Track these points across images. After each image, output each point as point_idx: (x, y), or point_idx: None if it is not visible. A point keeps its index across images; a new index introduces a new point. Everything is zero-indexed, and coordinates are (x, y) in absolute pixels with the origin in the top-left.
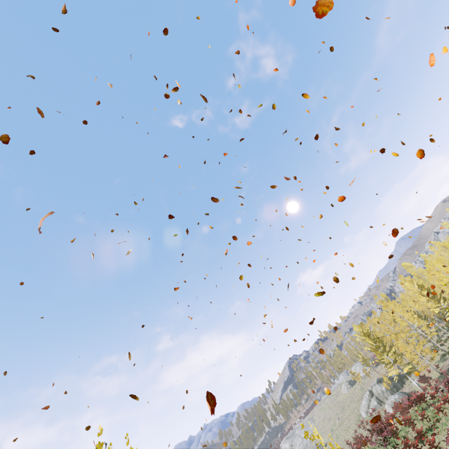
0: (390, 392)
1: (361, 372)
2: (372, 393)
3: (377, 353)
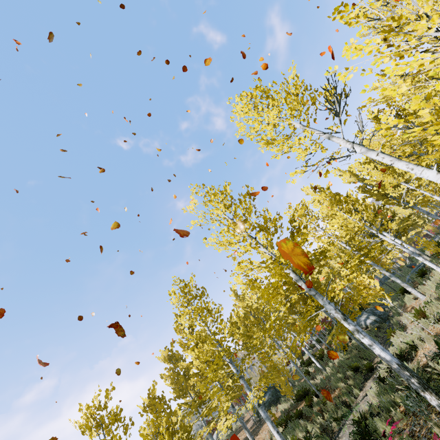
0: None
1: None
2: None
3: None
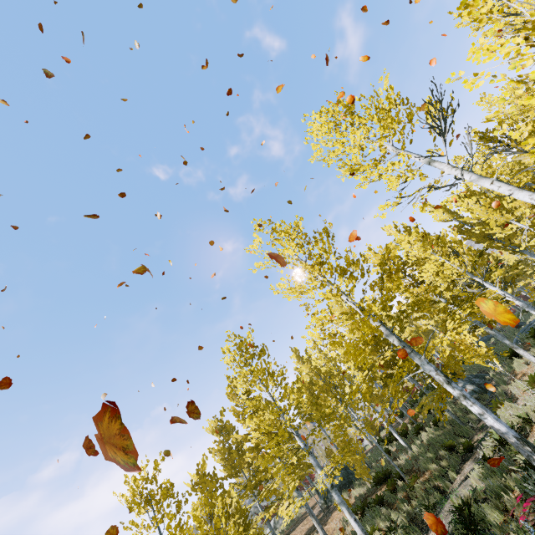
0: None
1: None
2: None
3: None
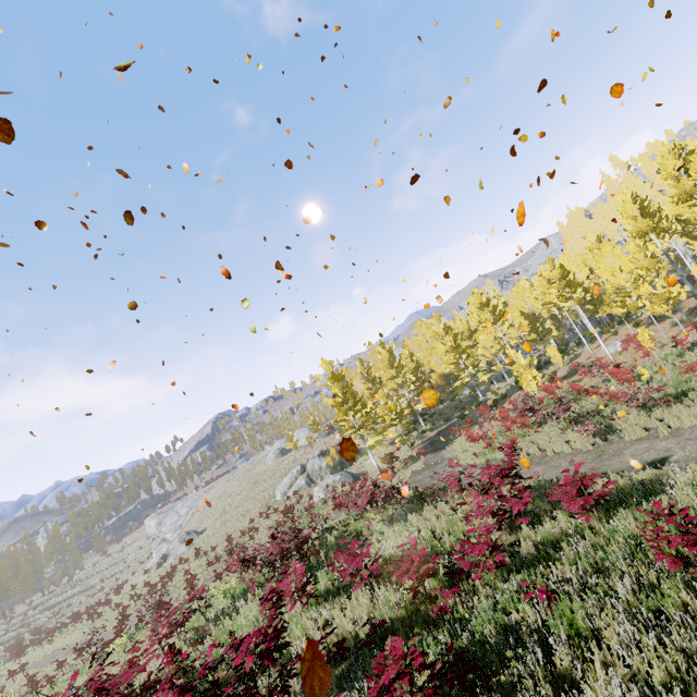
0: (331, 470)
1: (304, 440)
2: (304, 469)
3: (341, 409)
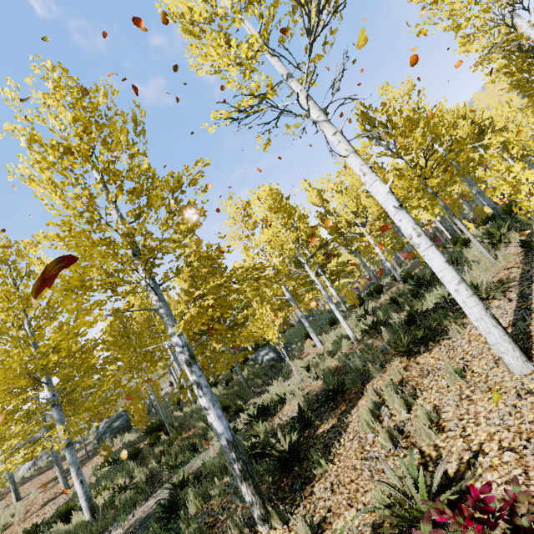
0: None
1: None
2: None
3: None
